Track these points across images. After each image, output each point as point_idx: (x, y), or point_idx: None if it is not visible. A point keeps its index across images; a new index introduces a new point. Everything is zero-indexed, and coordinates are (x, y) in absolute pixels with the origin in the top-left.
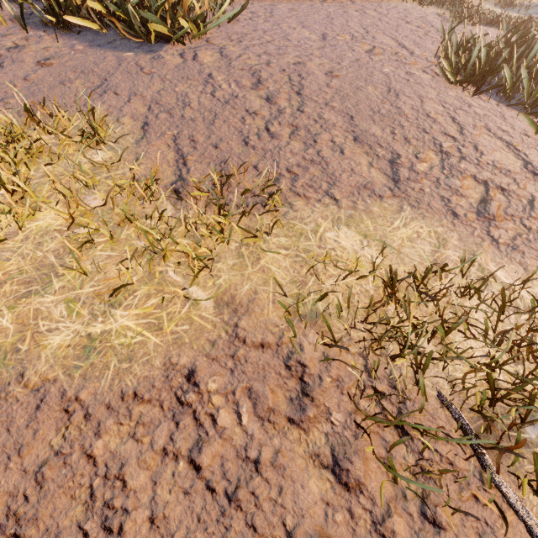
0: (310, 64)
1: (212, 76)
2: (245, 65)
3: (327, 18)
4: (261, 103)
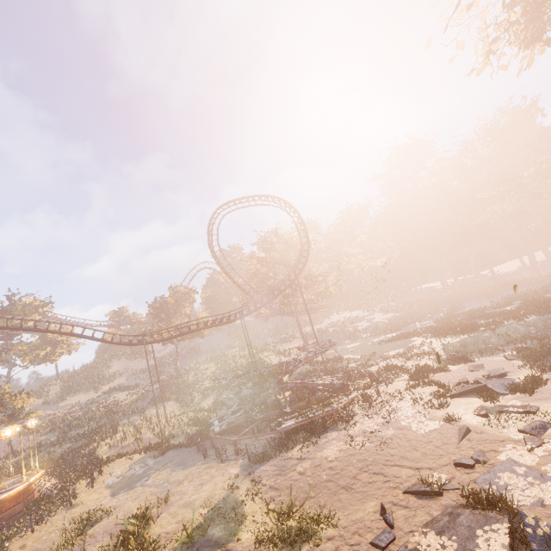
0: None
1: None
2: None
3: None
4: None
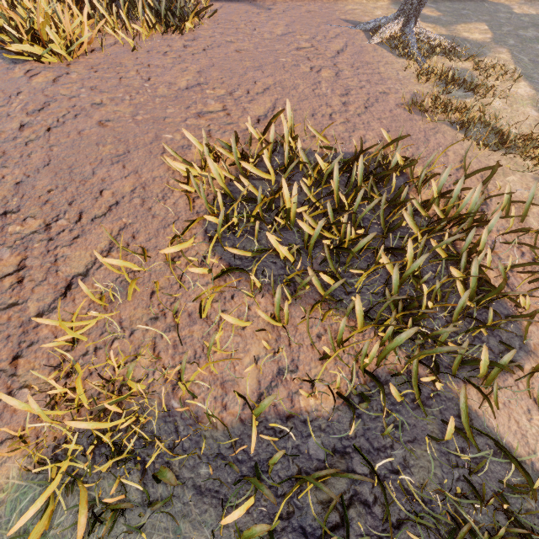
0: (107, 108)
1: (20, 94)
2: (55, 93)
3: (252, 68)
4: (14, 127)
